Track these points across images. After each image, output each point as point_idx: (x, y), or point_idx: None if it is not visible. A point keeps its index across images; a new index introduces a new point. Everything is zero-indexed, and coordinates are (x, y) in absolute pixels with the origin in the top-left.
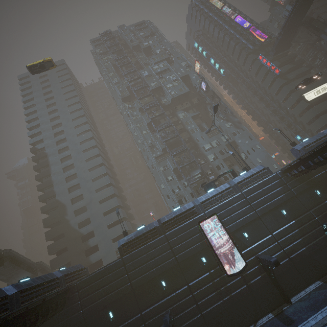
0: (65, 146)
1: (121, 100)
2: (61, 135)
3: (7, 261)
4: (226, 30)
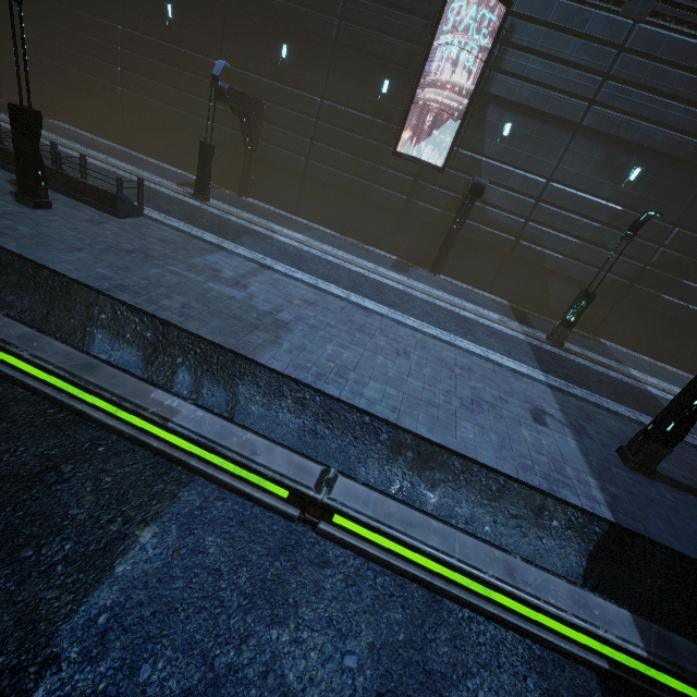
0: None
1: None
2: None
3: None
4: None
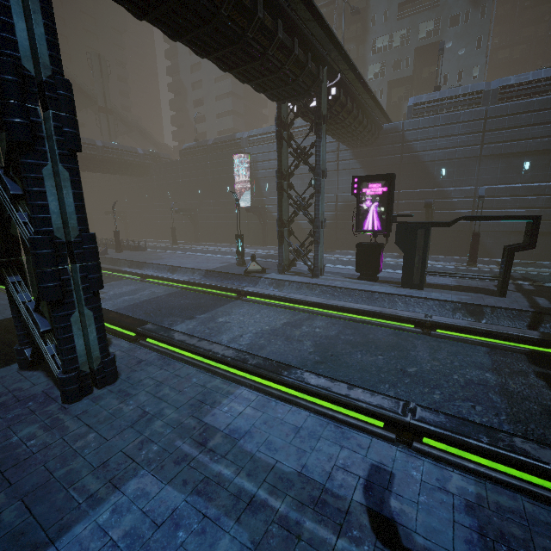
0: None
1: None
2: None
3: (137, 131)
4: None
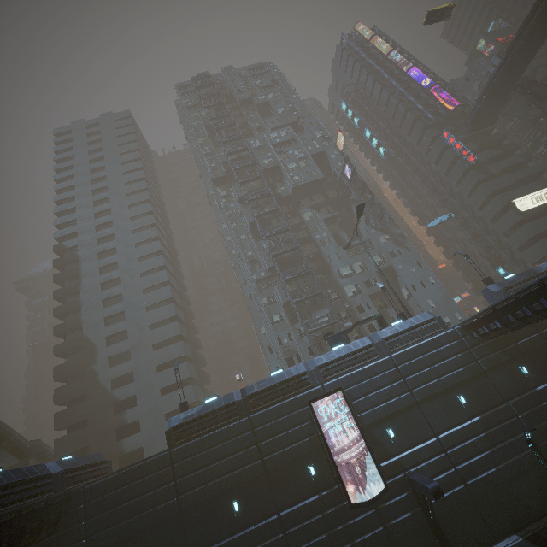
0: (110, 247)
1: (212, 182)
2: (106, 229)
3: None
4: (393, 87)
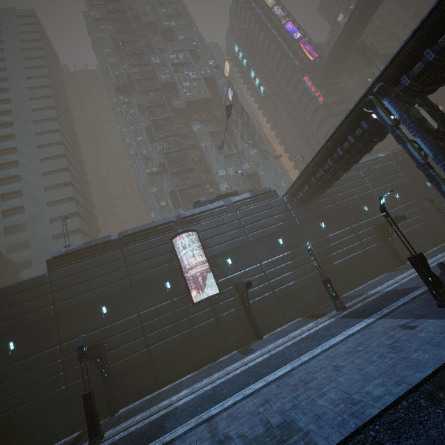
0: (9, 133)
1: (115, 88)
2: (5, 116)
3: None
4: (273, 37)
